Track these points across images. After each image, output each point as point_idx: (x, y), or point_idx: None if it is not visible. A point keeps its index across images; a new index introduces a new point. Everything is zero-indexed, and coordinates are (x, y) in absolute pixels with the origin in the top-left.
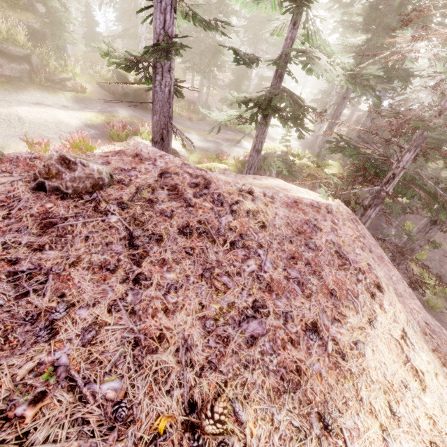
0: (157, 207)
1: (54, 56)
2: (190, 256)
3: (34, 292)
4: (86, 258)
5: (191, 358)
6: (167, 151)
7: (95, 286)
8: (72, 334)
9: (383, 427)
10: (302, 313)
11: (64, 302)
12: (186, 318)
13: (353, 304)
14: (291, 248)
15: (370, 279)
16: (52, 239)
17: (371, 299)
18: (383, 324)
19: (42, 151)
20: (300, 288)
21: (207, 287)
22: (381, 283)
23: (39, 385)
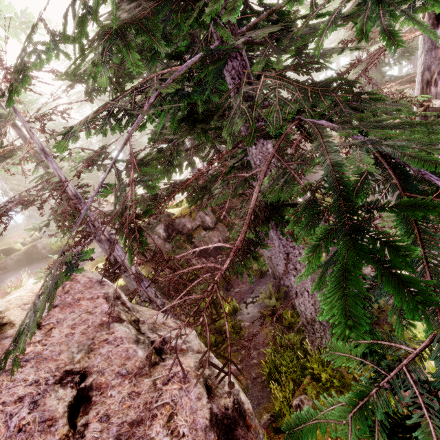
0: None
1: None
2: None
3: None
4: None
5: None
6: None
7: None
8: None
9: None
10: None
11: None
12: None
13: None
14: None
15: None
16: None
17: None
18: None
19: None
20: None
21: None
22: None
23: None
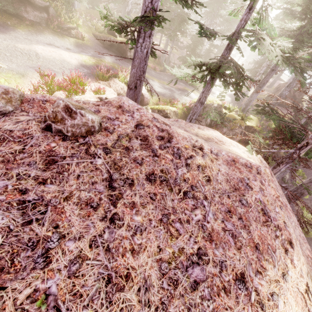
0: (132, 155)
1: (65, 10)
2: (153, 201)
3: (36, 221)
4: (77, 194)
5: (149, 298)
6: (137, 96)
7: (81, 221)
8: (61, 265)
9: None
10: (234, 264)
11: (57, 232)
12: (147, 259)
13: (272, 258)
14: (228, 202)
15: (285, 235)
16: (53, 175)
17: (285, 254)
18: (292, 278)
19: (50, 81)
20: (233, 240)
21: (164, 231)
22: (292, 240)
23: (33, 311)
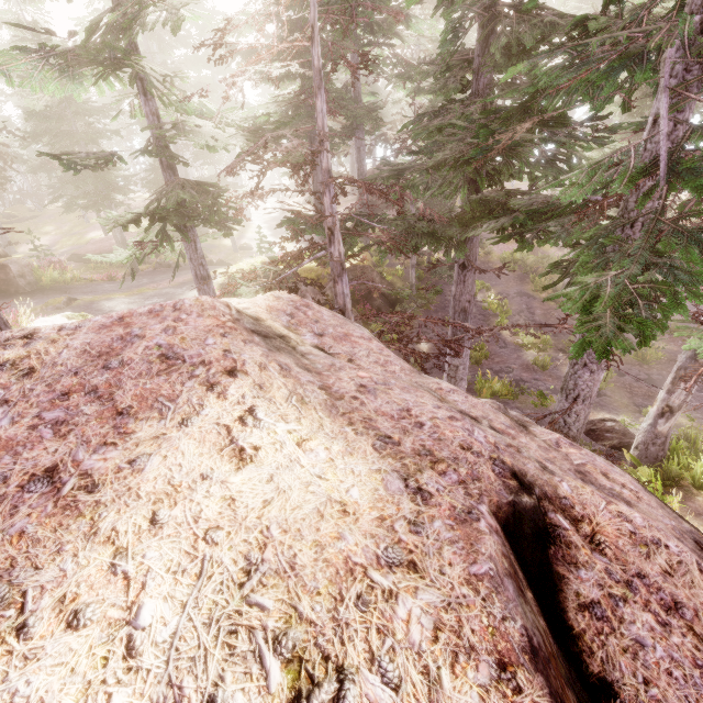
0: None
1: None
2: None
3: None
4: None
5: None
6: None
7: None
8: None
9: (119, 551)
10: (35, 464)
11: None
12: None
13: (161, 411)
14: (71, 382)
15: (219, 367)
16: None
17: (206, 392)
18: (209, 416)
19: None
20: (54, 430)
21: None
22: (243, 366)
23: None
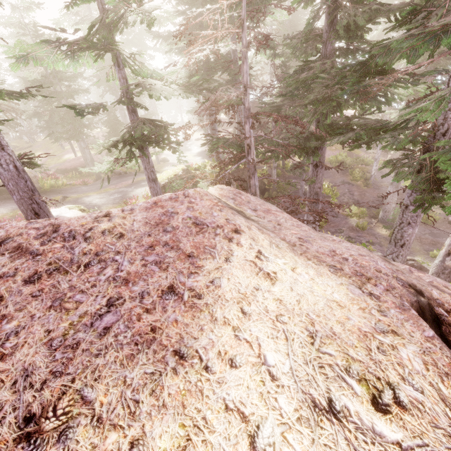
0: None
1: None
2: (37, 298)
3: None
4: None
5: (32, 381)
6: None
7: None
8: None
9: (235, 328)
10: (159, 284)
11: None
12: (27, 351)
13: (211, 254)
14: (149, 240)
15: (228, 229)
16: None
17: (229, 243)
18: (239, 256)
19: None
20: (158, 267)
21: (56, 313)
22: (240, 228)
23: None
